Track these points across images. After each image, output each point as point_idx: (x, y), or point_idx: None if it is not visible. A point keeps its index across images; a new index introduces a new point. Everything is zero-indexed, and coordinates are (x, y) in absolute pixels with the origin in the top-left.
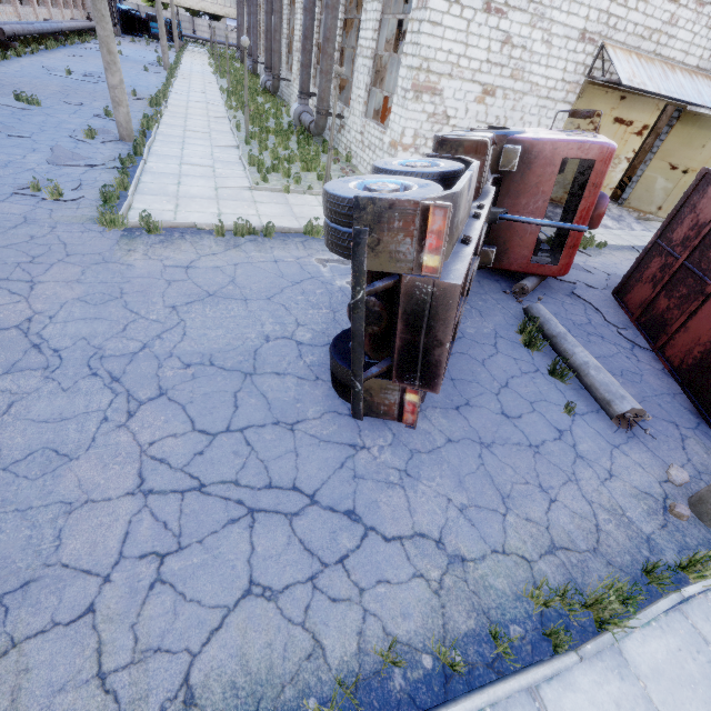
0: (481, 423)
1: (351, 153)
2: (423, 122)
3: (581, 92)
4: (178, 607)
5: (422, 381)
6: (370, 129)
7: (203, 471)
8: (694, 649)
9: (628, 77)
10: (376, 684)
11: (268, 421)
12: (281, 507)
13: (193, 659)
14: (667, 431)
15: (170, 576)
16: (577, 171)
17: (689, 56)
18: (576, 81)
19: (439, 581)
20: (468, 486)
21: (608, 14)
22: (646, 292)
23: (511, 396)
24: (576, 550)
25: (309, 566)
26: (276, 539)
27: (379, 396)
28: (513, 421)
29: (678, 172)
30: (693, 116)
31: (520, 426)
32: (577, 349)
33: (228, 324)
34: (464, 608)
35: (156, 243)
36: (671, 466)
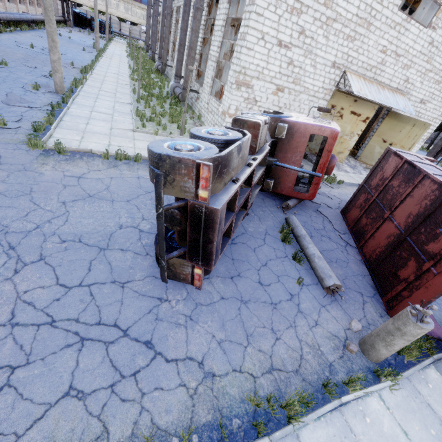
0: (244, 288)
1: (201, 114)
2: (241, 102)
3: (333, 95)
4: (16, 403)
5: (203, 262)
6: (212, 102)
7: (57, 312)
8: (343, 435)
9: (357, 90)
10: None
11: (108, 280)
12: (103, 337)
13: (17, 439)
14: (355, 298)
15: (16, 382)
16: (322, 141)
17: (392, 82)
18: (330, 89)
19: (195, 389)
20: (227, 327)
21: (347, 55)
22: (356, 213)
23: (267, 271)
24: (285, 371)
25: (112, 377)
26: (94, 358)
27: (179, 268)
28: (265, 287)
29: (387, 144)
30: (395, 114)
31: (268, 290)
32: (310, 245)
33: (97, 216)
34: (207, 407)
35: (62, 160)
36: (353, 319)
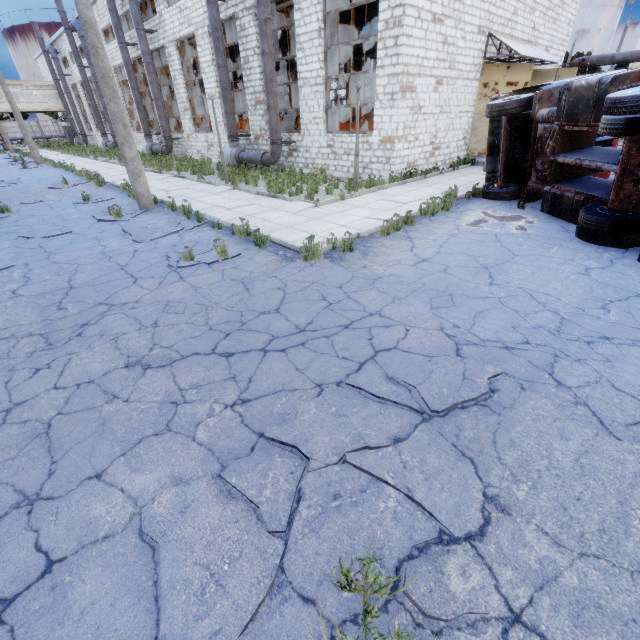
0: None
1: (317, 167)
2: (407, 116)
3: (482, 70)
4: None
5: None
6: (344, 139)
7: None
8: None
9: (518, 50)
10: None
11: None
12: None
13: None
14: None
15: None
16: None
17: (524, 34)
18: (479, 63)
19: None
20: None
21: (488, 13)
22: None
23: None
24: None
25: None
26: None
27: None
28: None
29: None
30: (533, 73)
31: None
32: None
33: (546, 277)
34: None
35: (365, 256)
36: None
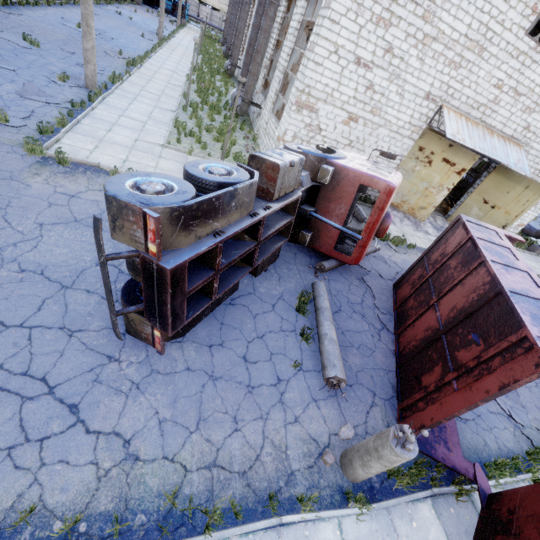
0: (221, 361)
1: (259, 135)
2: (301, 129)
3: (423, 134)
4: None
5: (160, 325)
6: (271, 122)
7: None
8: None
9: (452, 132)
10: (7, 534)
11: (56, 325)
12: (23, 391)
13: None
14: (363, 397)
15: None
16: None
17: (506, 127)
18: (419, 126)
19: (107, 470)
20: (178, 405)
21: (448, 86)
22: (407, 291)
23: (260, 345)
24: (229, 470)
25: (15, 438)
26: (3, 413)
27: (140, 326)
28: (248, 365)
29: (488, 206)
30: (505, 169)
31: (251, 369)
32: (326, 322)
33: (74, 246)
34: (113, 494)
35: (60, 173)
36: (347, 424)
